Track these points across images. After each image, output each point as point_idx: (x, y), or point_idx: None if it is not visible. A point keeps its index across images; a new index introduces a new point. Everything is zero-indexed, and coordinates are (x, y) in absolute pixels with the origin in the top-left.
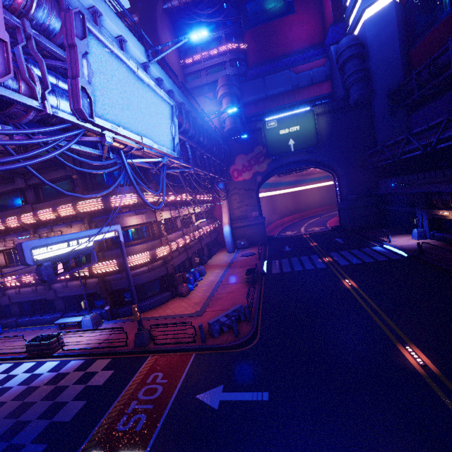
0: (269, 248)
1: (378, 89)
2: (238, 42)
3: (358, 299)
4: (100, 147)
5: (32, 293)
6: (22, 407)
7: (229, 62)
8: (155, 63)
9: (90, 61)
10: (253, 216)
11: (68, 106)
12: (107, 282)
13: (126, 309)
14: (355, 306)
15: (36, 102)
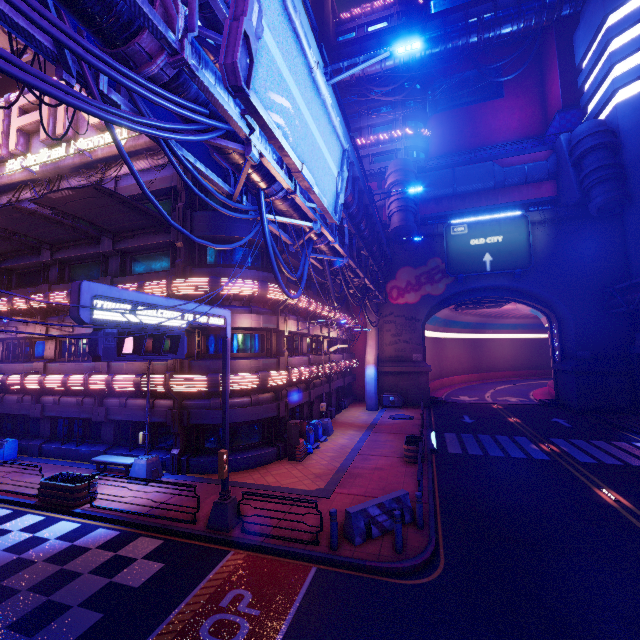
0: (435, 413)
1: (636, 195)
2: (419, 127)
3: None
4: (232, 184)
5: (75, 406)
6: None
7: (403, 150)
8: (331, 91)
9: (263, 14)
10: (413, 359)
11: (211, 79)
12: (185, 410)
13: (203, 461)
14: None
15: (172, 35)
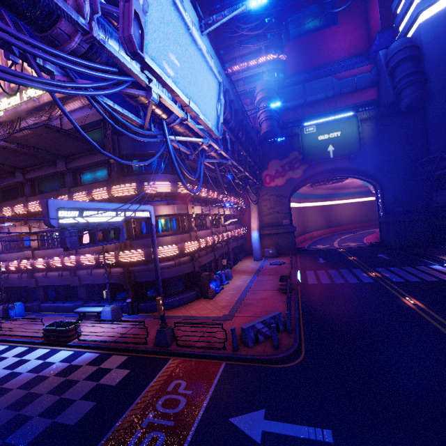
0: (300, 259)
1: (434, 93)
2: (277, 53)
3: (431, 321)
4: (142, 117)
5: (57, 278)
6: (26, 398)
7: (267, 72)
8: (206, 38)
9: None
10: (283, 224)
11: (116, 46)
12: (132, 273)
13: (148, 305)
14: (430, 329)
15: (82, 20)
